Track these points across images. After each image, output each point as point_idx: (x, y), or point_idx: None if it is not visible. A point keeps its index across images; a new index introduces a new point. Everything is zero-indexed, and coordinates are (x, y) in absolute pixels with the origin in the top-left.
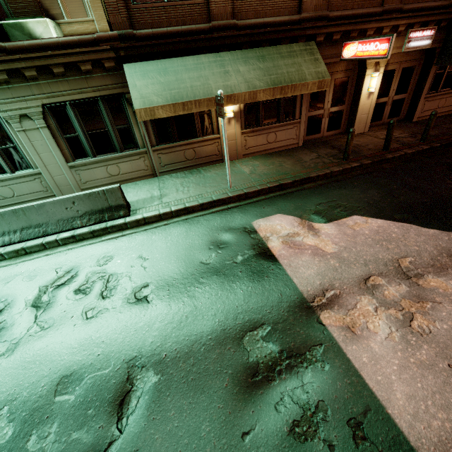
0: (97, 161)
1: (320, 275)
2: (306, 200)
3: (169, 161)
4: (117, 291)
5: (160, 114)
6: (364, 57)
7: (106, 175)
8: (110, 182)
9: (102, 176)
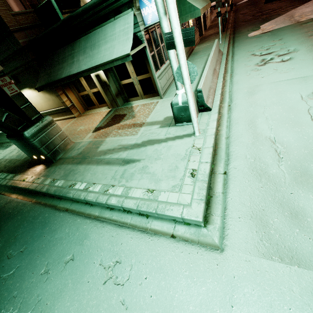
0: None
1: (285, 24)
2: (243, 33)
3: (187, 51)
4: (273, 43)
5: (202, 12)
6: None
7: None
8: None
9: None
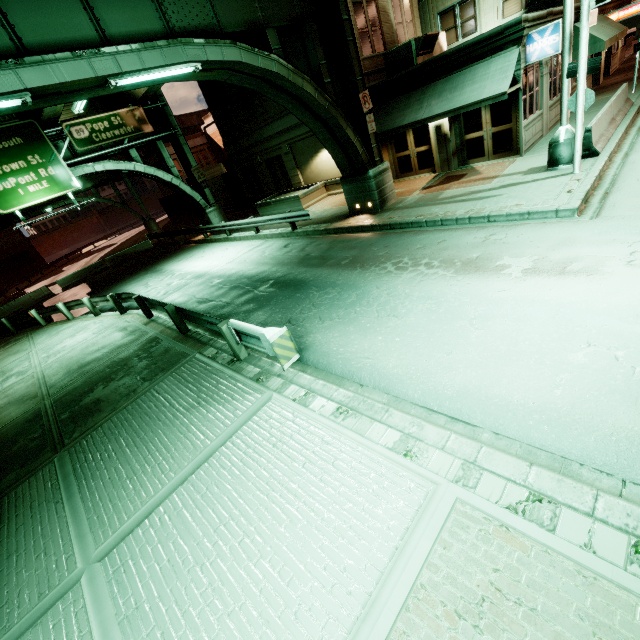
0: (554, 103)
1: None
2: None
3: None
4: None
5: (607, 46)
6: (628, 17)
7: (554, 116)
8: (554, 123)
9: (553, 117)
